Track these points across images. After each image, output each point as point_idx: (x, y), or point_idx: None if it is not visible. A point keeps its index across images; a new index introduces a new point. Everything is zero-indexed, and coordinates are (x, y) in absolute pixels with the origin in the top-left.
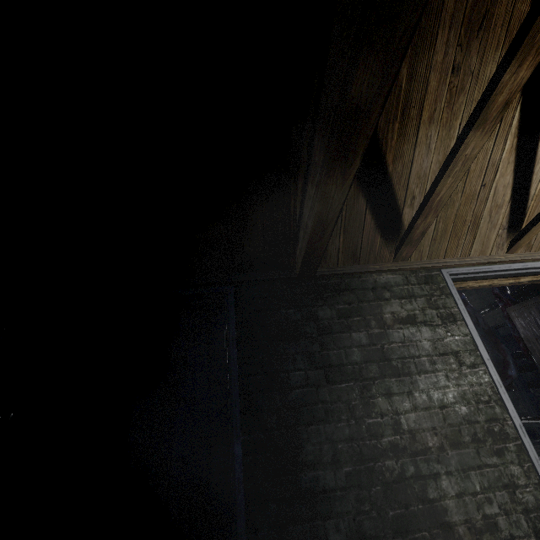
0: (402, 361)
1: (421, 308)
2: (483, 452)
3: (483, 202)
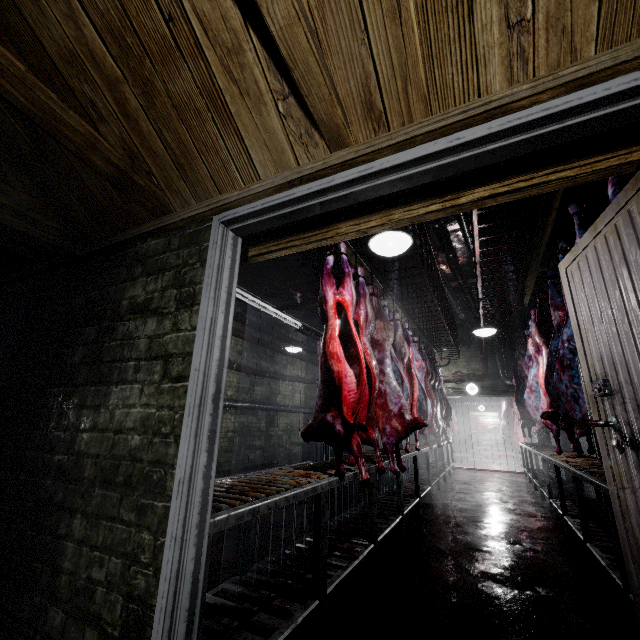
0: (111, 365)
1: (163, 287)
2: (126, 502)
3: (200, 57)
